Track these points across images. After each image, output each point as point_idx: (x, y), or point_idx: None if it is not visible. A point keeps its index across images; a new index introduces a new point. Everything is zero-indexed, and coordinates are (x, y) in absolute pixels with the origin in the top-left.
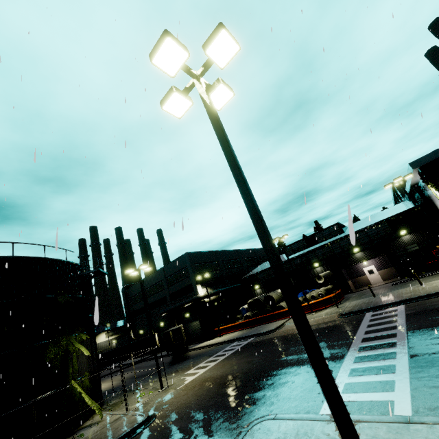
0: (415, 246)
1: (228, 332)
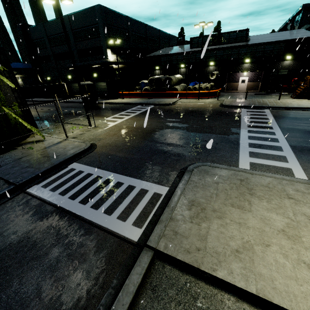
0: (286, 71)
1: (130, 97)
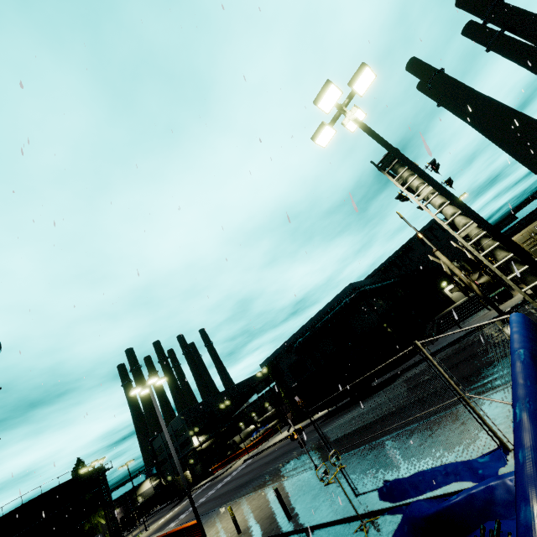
0: None
1: (217, 471)
